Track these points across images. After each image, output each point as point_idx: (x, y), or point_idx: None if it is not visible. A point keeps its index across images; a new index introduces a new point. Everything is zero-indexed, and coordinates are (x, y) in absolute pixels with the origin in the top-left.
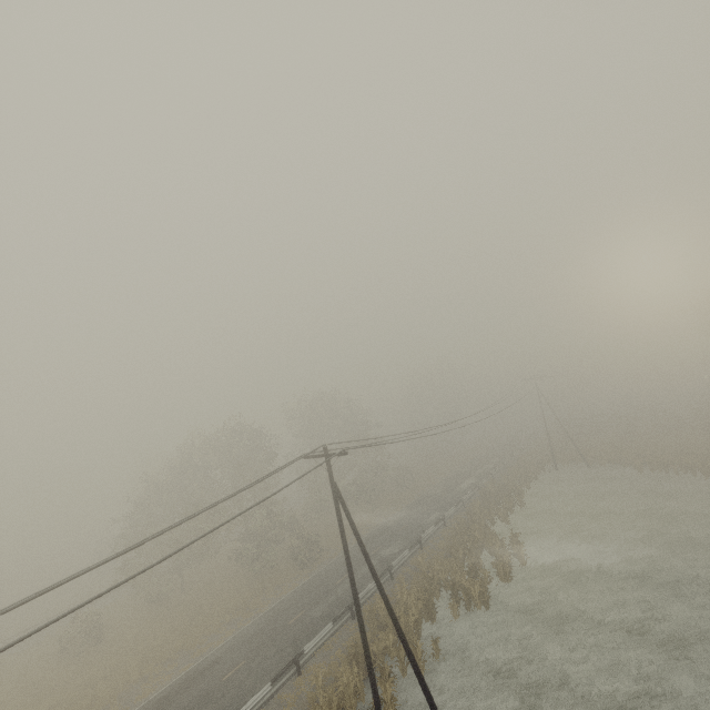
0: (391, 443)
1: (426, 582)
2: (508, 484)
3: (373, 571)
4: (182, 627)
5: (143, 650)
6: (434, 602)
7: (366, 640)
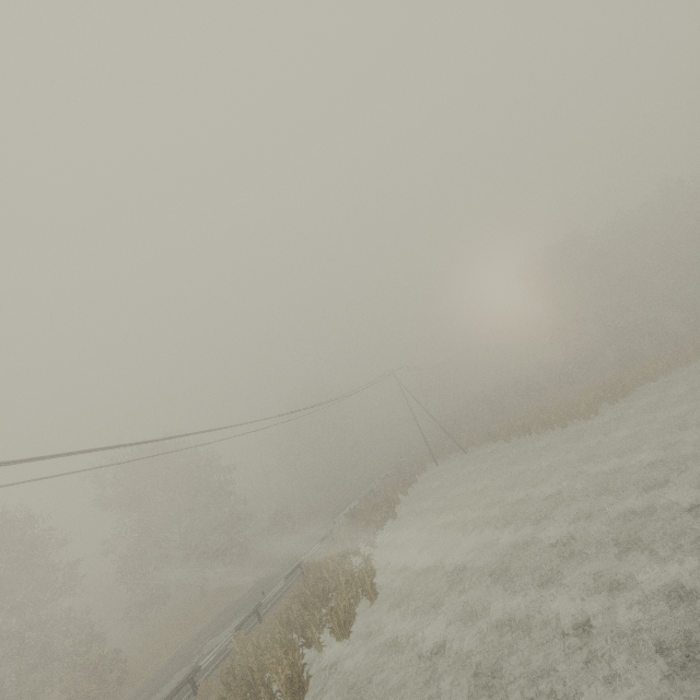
0: (1, 463)
1: (222, 687)
2: (384, 495)
3: None
4: None
5: None
6: None
7: None
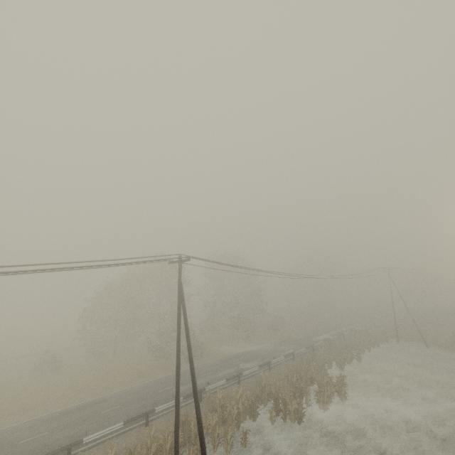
0: (233, 266)
1: (259, 390)
2: (353, 343)
3: (189, 351)
4: (101, 375)
5: (73, 382)
6: (256, 405)
7: (178, 406)
